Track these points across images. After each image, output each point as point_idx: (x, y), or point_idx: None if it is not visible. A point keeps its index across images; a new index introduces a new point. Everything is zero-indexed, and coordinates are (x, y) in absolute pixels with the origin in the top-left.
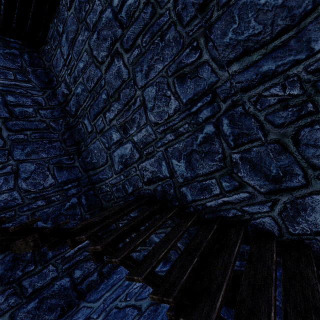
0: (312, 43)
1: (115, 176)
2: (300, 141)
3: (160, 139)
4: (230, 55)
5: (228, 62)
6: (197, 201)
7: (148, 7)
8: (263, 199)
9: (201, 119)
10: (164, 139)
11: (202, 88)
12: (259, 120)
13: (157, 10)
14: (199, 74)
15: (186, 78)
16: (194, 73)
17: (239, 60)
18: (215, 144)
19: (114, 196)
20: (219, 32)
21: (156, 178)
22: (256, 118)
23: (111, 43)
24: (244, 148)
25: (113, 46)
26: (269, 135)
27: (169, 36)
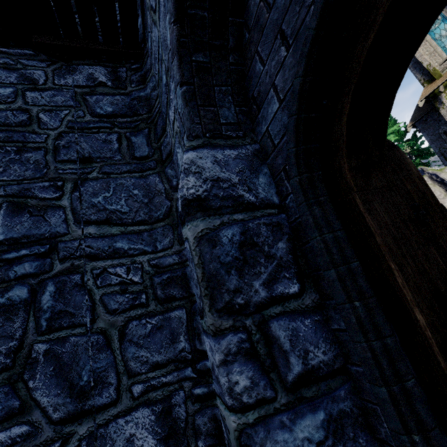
0: (158, 242)
1: None
2: (126, 336)
3: None
4: (92, 215)
5: (88, 221)
6: None
7: (23, 114)
8: (51, 436)
9: (14, 273)
10: None
11: (41, 232)
12: (94, 298)
13: (33, 125)
14: (47, 215)
15: (25, 210)
16: (40, 210)
17: (99, 225)
18: (15, 320)
19: None
20: (91, 190)
21: None
22: (91, 295)
23: None
24: (60, 335)
25: None
26: (97, 322)
27: (32, 156)
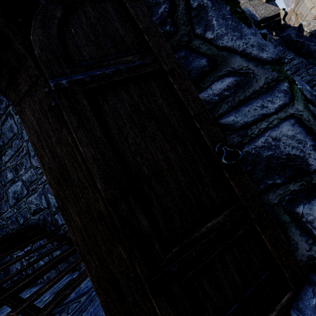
0: None
1: (10, 210)
2: None
3: (40, 178)
4: None
5: None
6: (65, 224)
7: None
8: None
9: None
10: (42, 178)
11: None
12: None
13: None
14: None
15: None
16: None
17: None
18: None
19: (9, 229)
20: None
21: (39, 209)
22: None
23: (6, 106)
24: None
25: (7, 108)
26: None
27: None
